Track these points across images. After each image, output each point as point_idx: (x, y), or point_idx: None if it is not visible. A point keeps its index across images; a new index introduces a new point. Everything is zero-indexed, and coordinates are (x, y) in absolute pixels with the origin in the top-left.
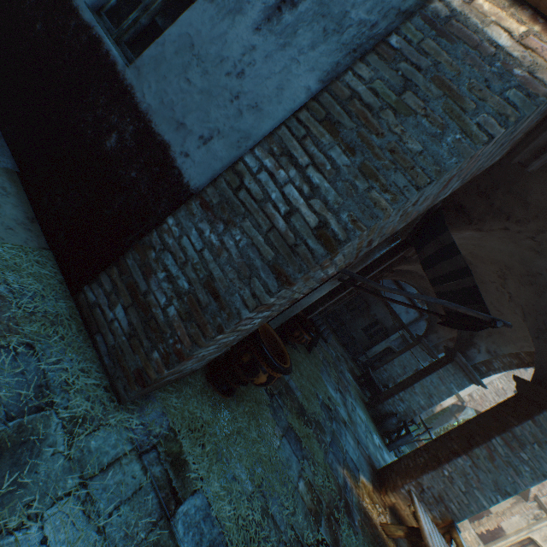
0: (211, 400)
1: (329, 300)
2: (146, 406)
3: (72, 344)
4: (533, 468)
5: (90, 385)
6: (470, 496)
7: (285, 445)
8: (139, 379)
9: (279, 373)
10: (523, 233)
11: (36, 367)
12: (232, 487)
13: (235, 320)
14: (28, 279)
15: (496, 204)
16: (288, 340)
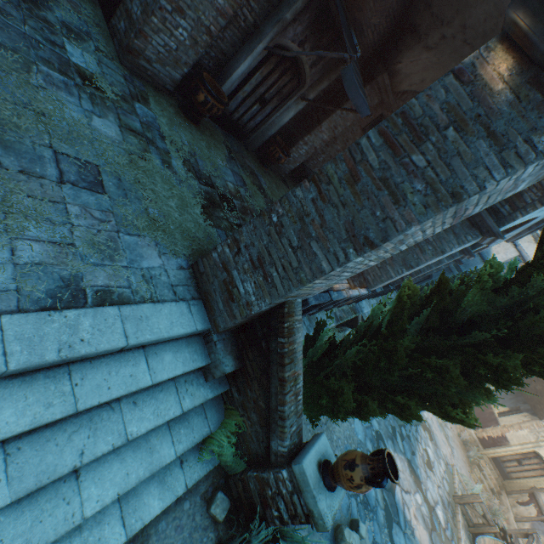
0: (177, 112)
1: (307, 134)
2: (135, 77)
3: (104, 36)
4: (435, 248)
5: (108, 49)
6: (383, 270)
7: (229, 172)
8: (127, 49)
9: (213, 100)
10: (457, 38)
11: (87, 28)
12: (174, 132)
13: (158, 5)
14: (89, 9)
15: (434, 12)
16: (268, 158)
